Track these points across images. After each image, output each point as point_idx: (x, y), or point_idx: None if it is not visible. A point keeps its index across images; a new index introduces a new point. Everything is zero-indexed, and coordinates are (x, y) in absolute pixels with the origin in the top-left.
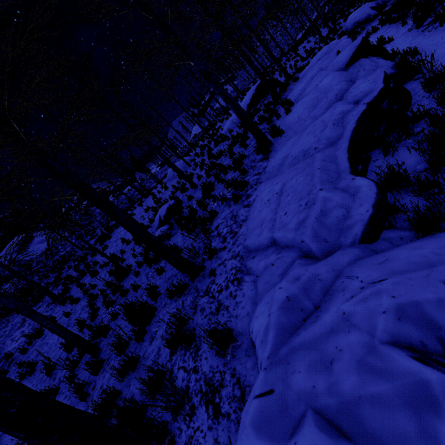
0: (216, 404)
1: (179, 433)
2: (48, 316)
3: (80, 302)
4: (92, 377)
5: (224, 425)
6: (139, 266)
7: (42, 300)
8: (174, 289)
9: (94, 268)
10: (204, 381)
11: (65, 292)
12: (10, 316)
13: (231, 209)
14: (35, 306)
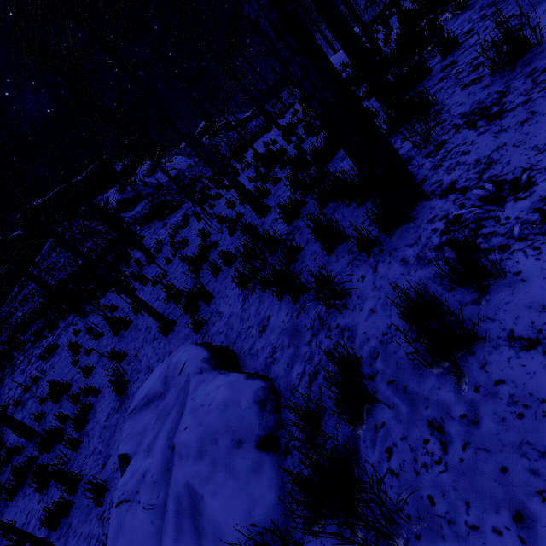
0: (493, 113)
1: (418, 168)
2: (189, 215)
3: (223, 197)
4: (257, 223)
5: (518, 112)
6: (299, 143)
7: (179, 209)
8: (375, 110)
9: (235, 169)
10: (459, 118)
11: (203, 196)
12: (151, 224)
13: (478, 6)
14: (174, 213)
